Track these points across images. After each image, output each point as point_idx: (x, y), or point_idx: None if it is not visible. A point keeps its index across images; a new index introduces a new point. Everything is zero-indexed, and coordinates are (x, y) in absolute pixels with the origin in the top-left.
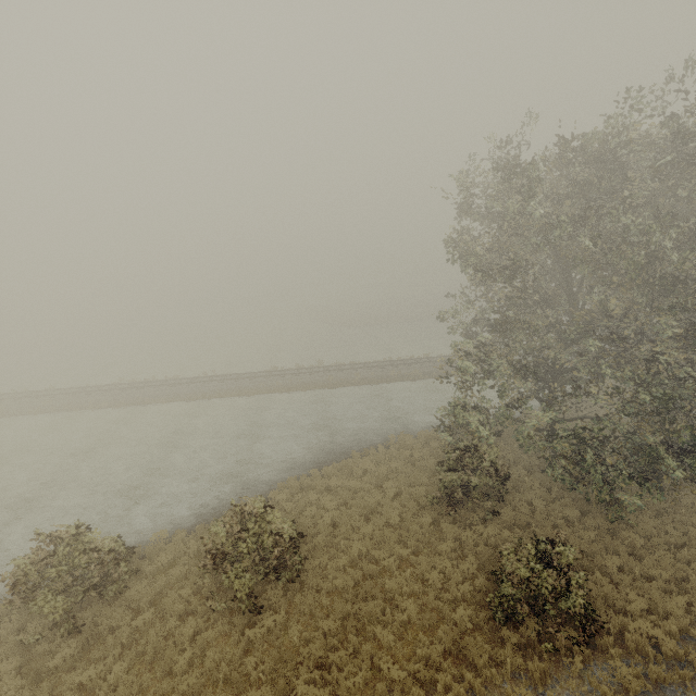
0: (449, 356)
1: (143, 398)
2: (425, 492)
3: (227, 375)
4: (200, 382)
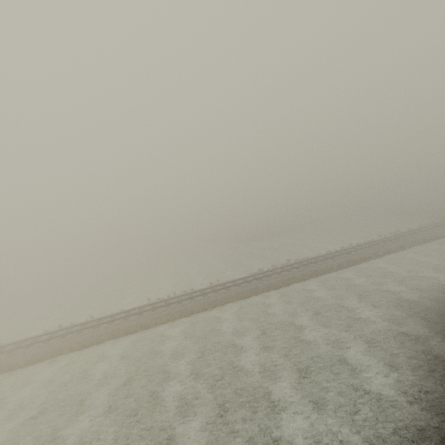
0: (370, 242)
1: (190, 309)
2: None
3: (235, 281)
4: (223, 288)
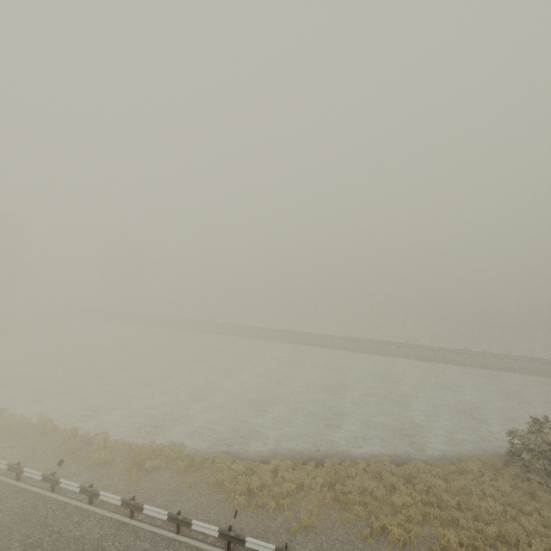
0: None
1: (382, 351)
2: None
3: (433, 347)
4: (417, 348)
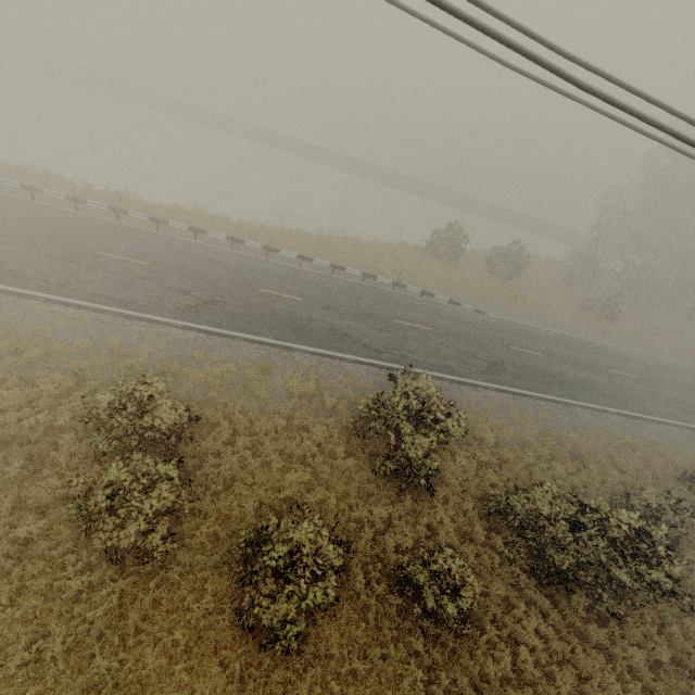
0: (553, 225)
1: (364, 173)
2: (553, 277)
3: (410, 178)
4: (396, 176)
